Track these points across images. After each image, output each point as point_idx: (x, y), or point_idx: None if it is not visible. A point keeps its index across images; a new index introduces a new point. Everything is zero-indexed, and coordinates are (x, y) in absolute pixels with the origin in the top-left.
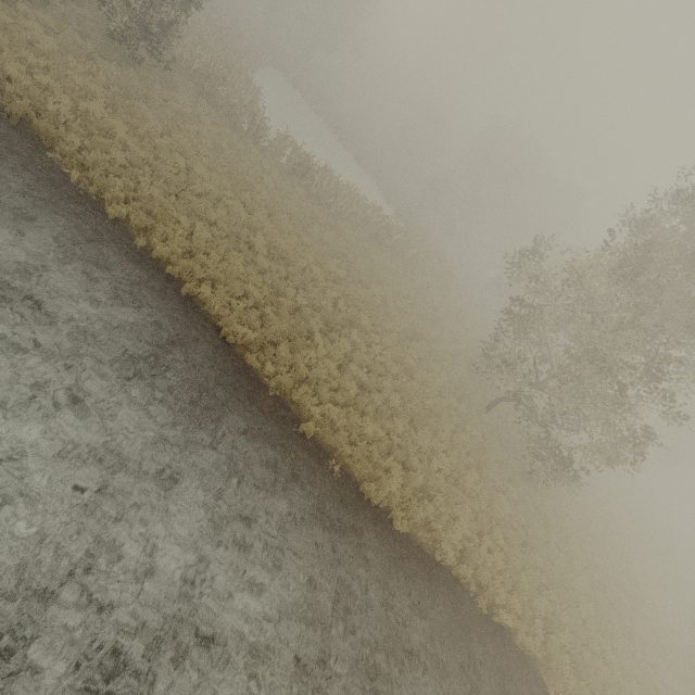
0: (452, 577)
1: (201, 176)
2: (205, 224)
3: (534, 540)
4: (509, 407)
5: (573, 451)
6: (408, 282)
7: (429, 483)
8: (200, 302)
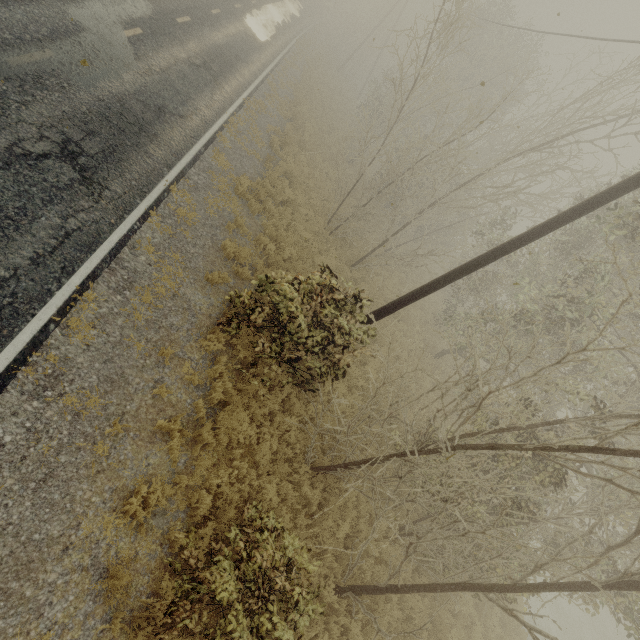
0: None
1: None
2: None
3: None
4: None
5: None
6: None
7: None
8: None
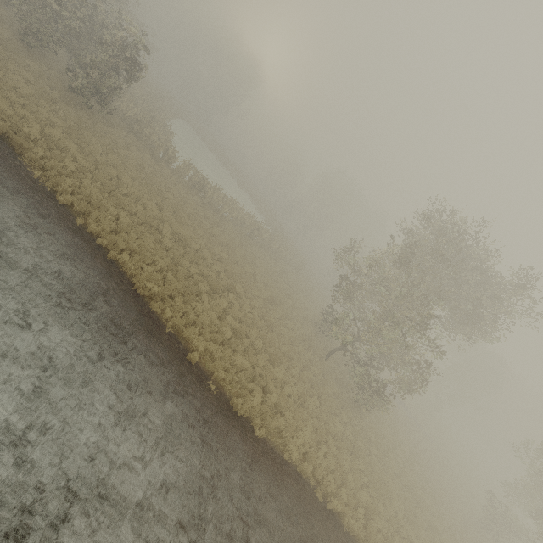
0: (297, 473)
1: (127, 183)
2: (128, 214)
3: (359, 450)
4: (343, 357)
5: (383, 383)
6: (272, 266)
7: (281, 402)
8: (120, 265)
